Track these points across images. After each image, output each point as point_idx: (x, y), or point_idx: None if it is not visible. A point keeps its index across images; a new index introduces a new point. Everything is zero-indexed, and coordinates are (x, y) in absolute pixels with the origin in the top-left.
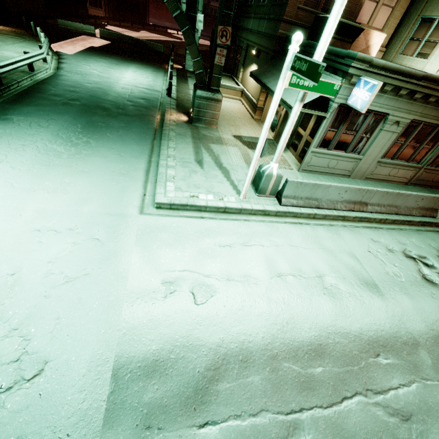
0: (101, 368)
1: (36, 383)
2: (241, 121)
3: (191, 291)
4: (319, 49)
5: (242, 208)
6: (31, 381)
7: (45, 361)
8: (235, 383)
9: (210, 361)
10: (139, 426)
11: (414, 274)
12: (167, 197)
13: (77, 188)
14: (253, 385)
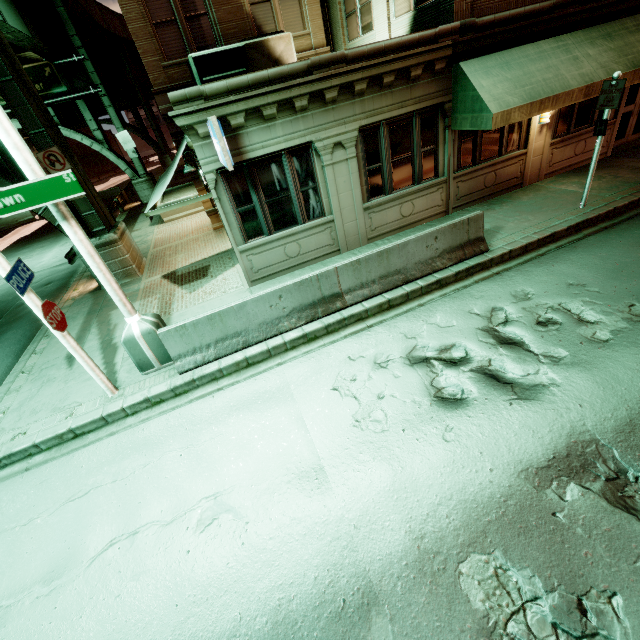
0: None
1: None
2: (191, 242)
3: None
4: (2, 140)
5: (103, 416)
6: None
7: None
8: None
9: None
10: None
11: (417, 399)
12: None
13: None
14: None
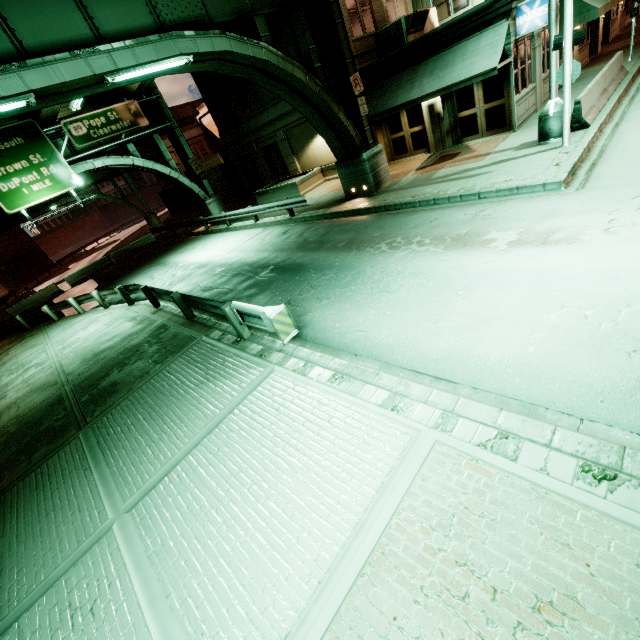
0: None
1: None
2: None
3: None
4: None
5: (588, 143)
6: None
7: None
8: None
9: None
10: None
11: None
12: (554, 176)
13: (511, 227)
14: None
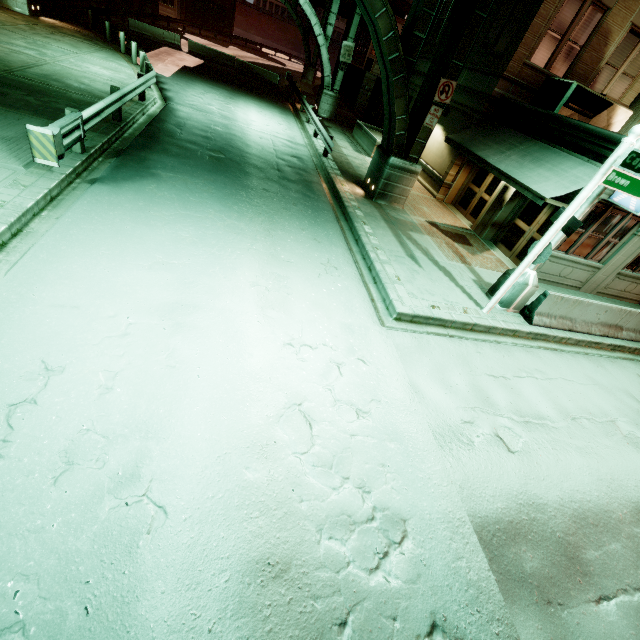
0: (462, 529)
1: (408, 547)
2: (423, 200)
3: (496, 435)
4: None
5: (492, 326)
6: (403, 545)
7: (402, 520)
8: (601, 551)
9: (563, 523)
10: (539, 601)
11: None
12: (406, 305)
13: (298, 287)
14: (619, 553)
